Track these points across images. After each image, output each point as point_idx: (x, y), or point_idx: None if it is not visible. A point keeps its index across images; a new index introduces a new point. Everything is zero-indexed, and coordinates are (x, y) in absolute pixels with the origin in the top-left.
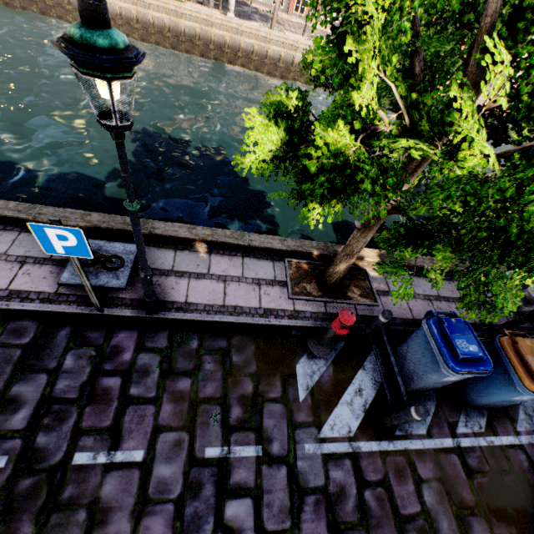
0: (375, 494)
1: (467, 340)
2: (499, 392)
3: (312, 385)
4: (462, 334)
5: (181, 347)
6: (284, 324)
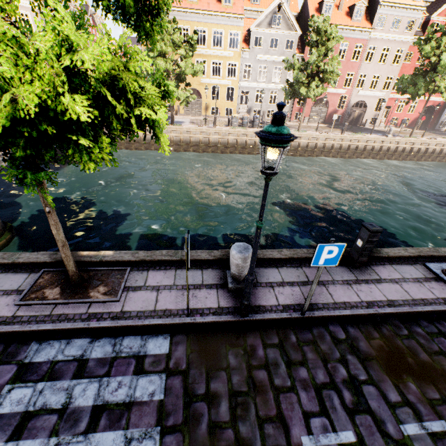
0: None
1: None
2: None
3: None
4: None
5: None
6: None
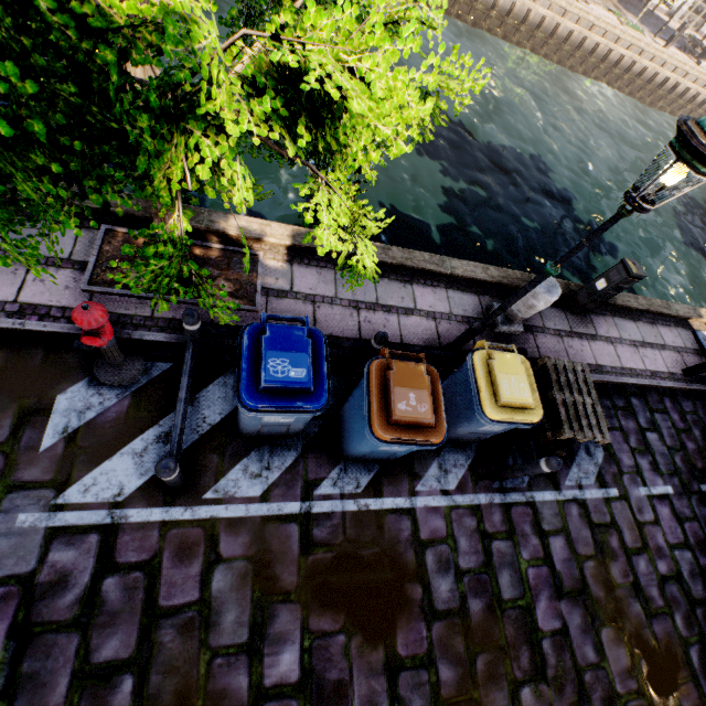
0: (126, 581)
1: (295, 360)
2: (359, 440)
3: (77, 426)
4: (291, 351)
5: None
6: (53, 331)
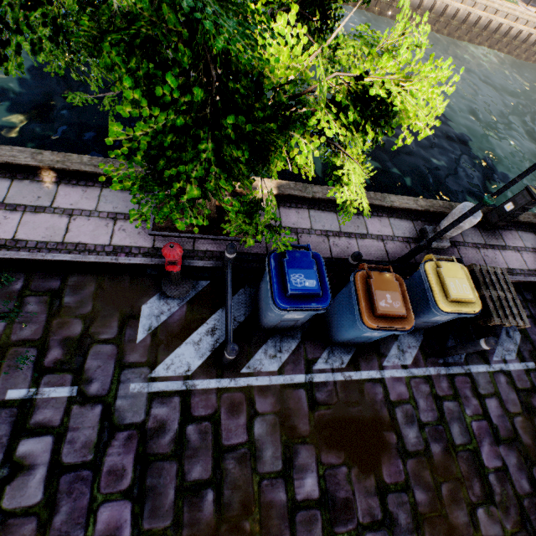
0: (200, 428)
1: (307, 274)
2: (349, 329)
3: (157, 325)
4: (304, 268)
5: (0, 288)
6: (135, 263)
